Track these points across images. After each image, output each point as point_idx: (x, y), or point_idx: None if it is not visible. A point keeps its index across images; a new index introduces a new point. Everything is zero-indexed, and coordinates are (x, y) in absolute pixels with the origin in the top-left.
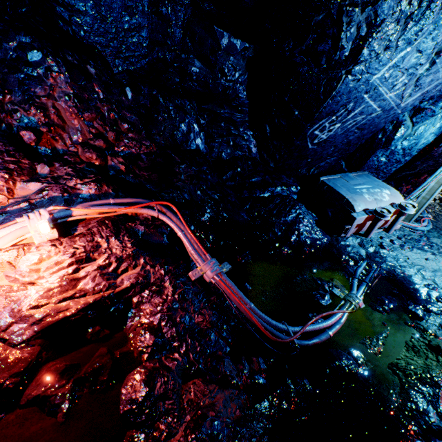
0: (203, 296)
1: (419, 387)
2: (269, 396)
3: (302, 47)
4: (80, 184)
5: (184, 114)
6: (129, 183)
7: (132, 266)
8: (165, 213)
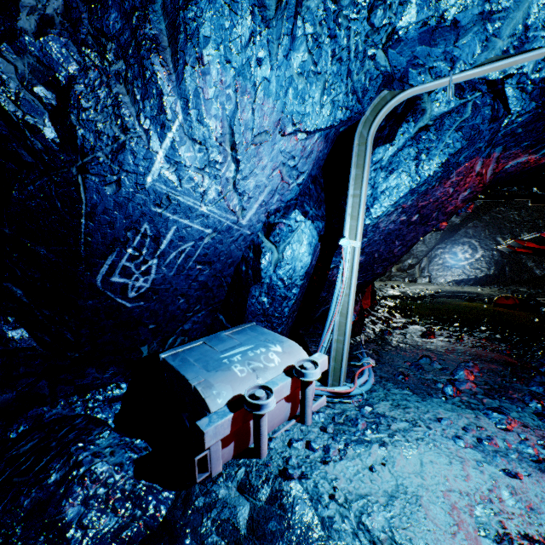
0: None
1: None
2: None
3: None
4: None
5: None
6: None
7: None
8: None
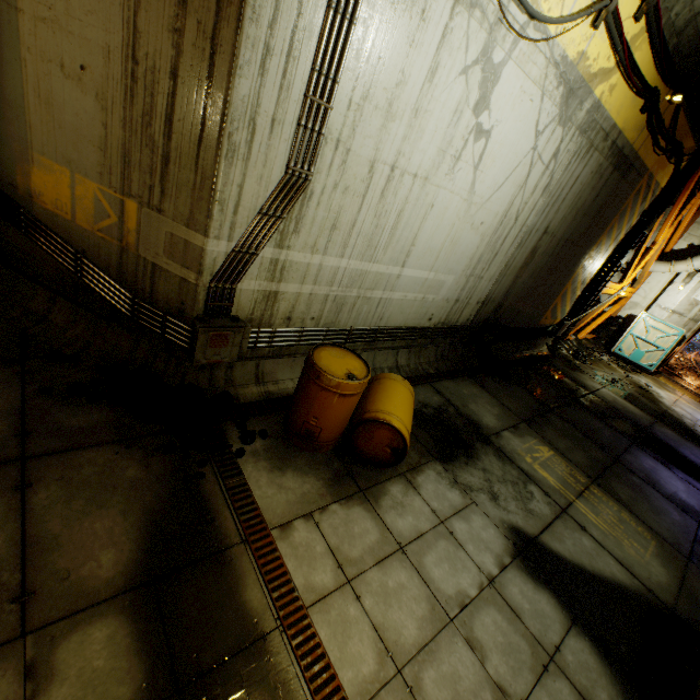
0: None
1: None
2: None
3: None
4: None
5: None
6: None
7: None
8: None
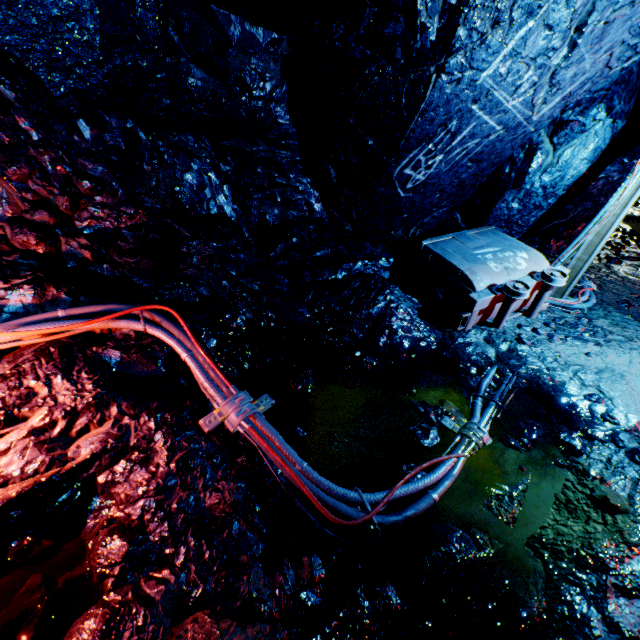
0: (223, 458)
1: (575, 575)
2: (326, 626)
3: (358, 32)
4: (4, 289)
5: (188, 159)
6: (102, 278)
7: (97, 421)
8: (160, 324)
